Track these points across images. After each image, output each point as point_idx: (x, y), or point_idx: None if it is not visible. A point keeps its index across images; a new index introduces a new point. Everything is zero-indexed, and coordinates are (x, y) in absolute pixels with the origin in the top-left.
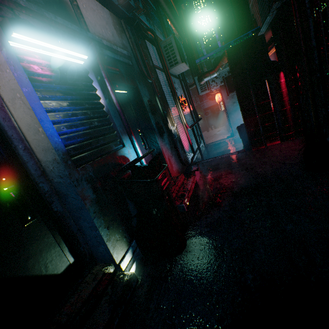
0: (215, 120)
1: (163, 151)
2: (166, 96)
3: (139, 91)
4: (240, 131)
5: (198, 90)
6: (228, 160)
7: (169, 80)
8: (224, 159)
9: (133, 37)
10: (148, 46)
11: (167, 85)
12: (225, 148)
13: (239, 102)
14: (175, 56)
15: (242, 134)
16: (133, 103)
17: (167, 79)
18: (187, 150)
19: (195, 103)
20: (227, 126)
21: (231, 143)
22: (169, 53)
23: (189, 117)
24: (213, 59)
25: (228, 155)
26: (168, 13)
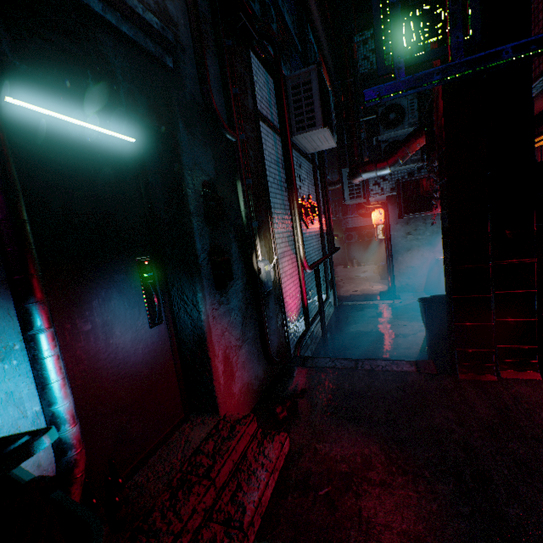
0: (361, 251)
1: (212, 336)
2: (271, 188)
3: (175, 147)
4: (431, 312)
5: (344, 193)
6: (390, 391)
7: (286, 155)
8: (380, 378)
9: (213, 19)
10: (256, 68)
11: (282, 164)
12: (377, 324)
13: (451, 244)
14: (313, 110)
15: (434, 321)
16: (155, 177)
17: (283, 153)
18: (294, 319)
19: (334, 215)
20: (382, 268)
21: (391, 314)
22: (302, 102)
23: (317, 242)
24: (385, 144)
25: (390, 367)
26: (317, 25)
